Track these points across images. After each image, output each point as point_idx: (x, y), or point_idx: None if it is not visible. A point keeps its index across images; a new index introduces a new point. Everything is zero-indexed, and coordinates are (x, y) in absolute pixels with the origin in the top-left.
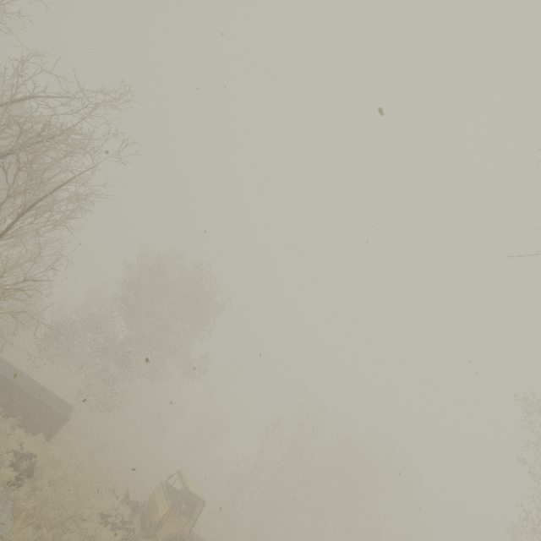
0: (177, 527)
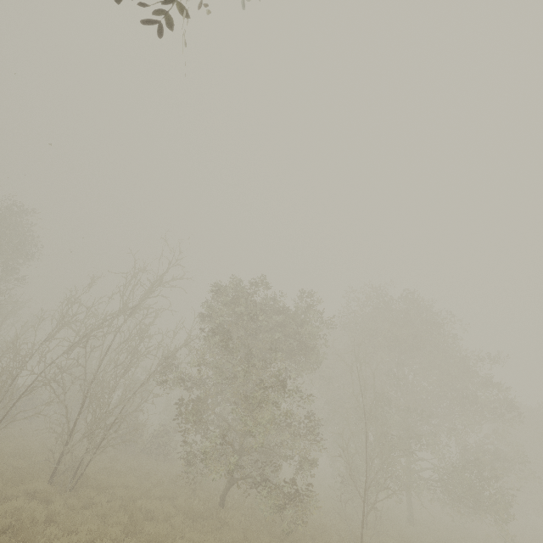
0: None
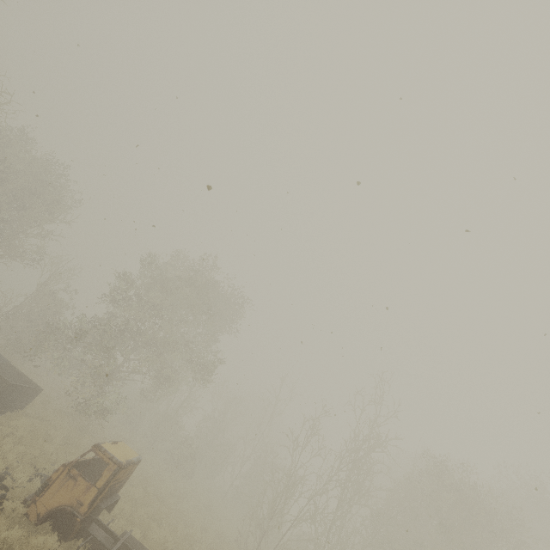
0: (70, 496)
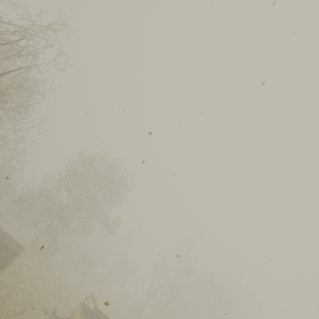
0: None
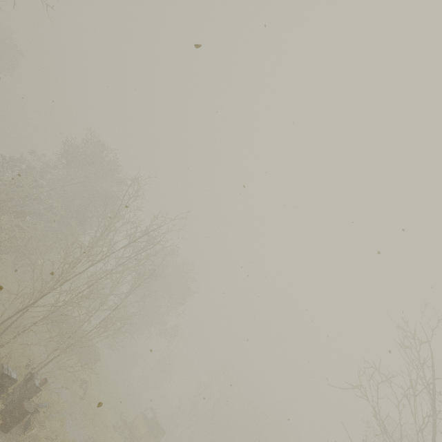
0: None
